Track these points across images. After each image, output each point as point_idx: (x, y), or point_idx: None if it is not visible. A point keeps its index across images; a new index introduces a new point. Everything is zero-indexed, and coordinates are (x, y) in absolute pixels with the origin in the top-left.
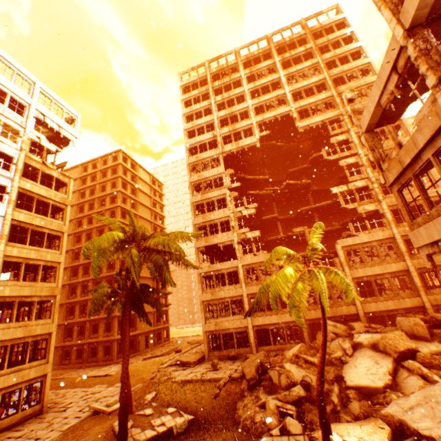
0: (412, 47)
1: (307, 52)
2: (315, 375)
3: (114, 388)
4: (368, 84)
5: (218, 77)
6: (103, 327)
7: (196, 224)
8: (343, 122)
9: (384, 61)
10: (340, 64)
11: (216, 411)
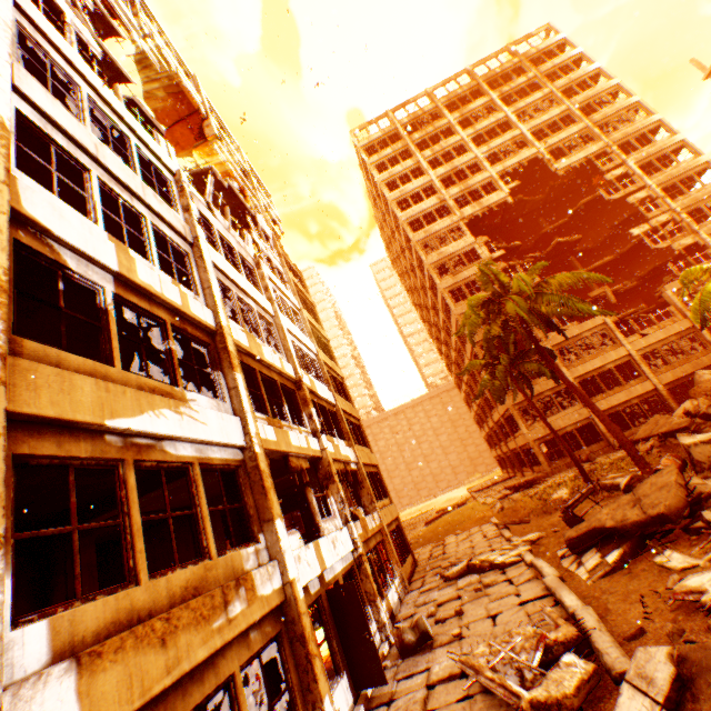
0: None
1: (531, 82)
2: None
3: (460, 533)
4: (625, 108)
5: (414, 128)
6: None
7: (461, 315)
8: (613, 155)
9: None
10: (573, 93)
11: None
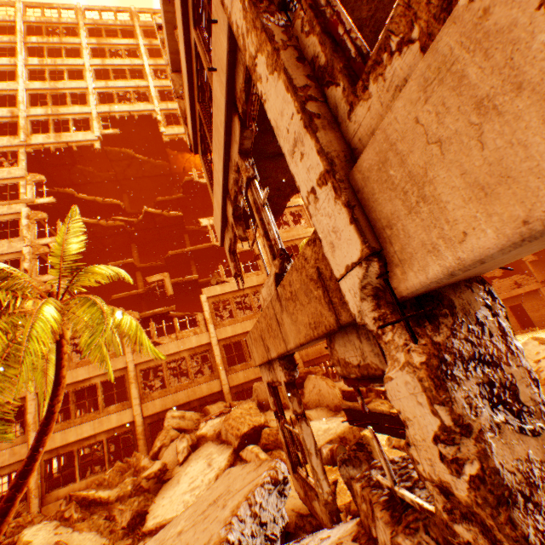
0: None
1: None
2: (96, 530)
3: None
4: None
5: (41, 32)
6: None
7: None
8: None
9: None
10: None
11: None
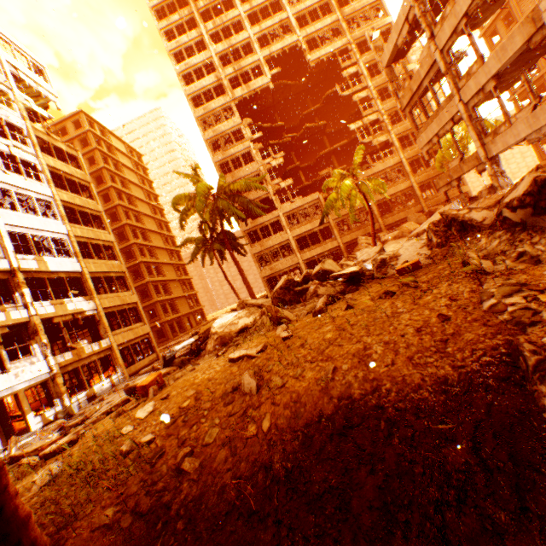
0: (417, 9)
1: None
2: None
3: None
4: (370, 5)
5: None
6: (147, 316)
7: None
8: (352, 53)
9: (400, 13)
10: None
11: None
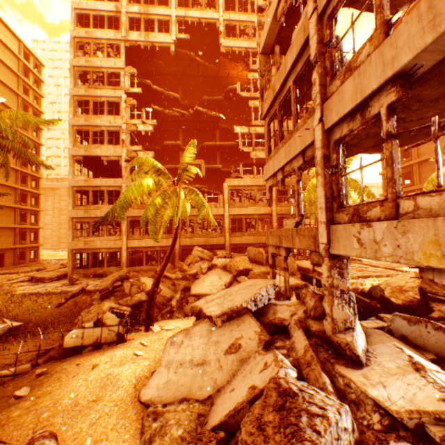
0: None
1: None
2: (168, 287)
3: None
4: None
5: None
6: None
7: (75, 126)
8: None
9: None
10: None
11: (55, 318)
